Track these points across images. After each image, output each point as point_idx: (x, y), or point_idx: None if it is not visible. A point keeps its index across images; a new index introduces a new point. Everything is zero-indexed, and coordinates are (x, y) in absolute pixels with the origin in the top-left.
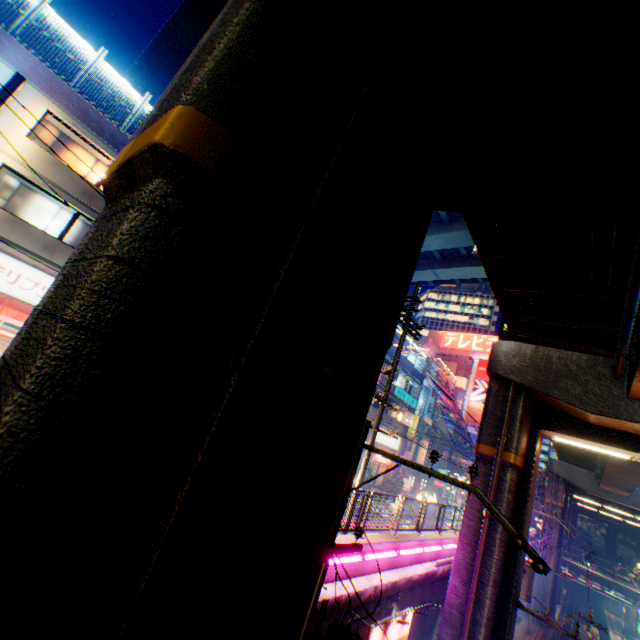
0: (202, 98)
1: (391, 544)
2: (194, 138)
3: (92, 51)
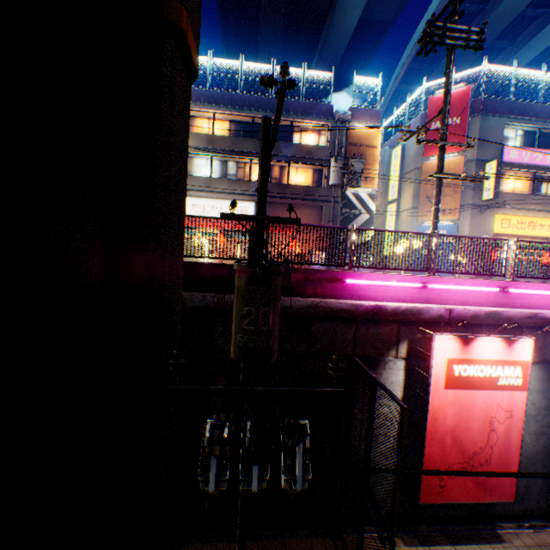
0: None
1: (492, 284)
2: None
3: None
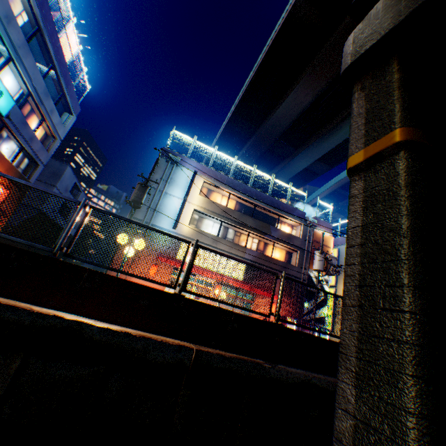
0: (403, 124)
1: None
2: (409, 135)
3: (212, 150)
